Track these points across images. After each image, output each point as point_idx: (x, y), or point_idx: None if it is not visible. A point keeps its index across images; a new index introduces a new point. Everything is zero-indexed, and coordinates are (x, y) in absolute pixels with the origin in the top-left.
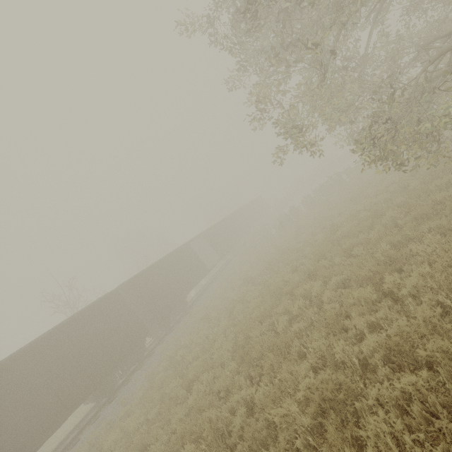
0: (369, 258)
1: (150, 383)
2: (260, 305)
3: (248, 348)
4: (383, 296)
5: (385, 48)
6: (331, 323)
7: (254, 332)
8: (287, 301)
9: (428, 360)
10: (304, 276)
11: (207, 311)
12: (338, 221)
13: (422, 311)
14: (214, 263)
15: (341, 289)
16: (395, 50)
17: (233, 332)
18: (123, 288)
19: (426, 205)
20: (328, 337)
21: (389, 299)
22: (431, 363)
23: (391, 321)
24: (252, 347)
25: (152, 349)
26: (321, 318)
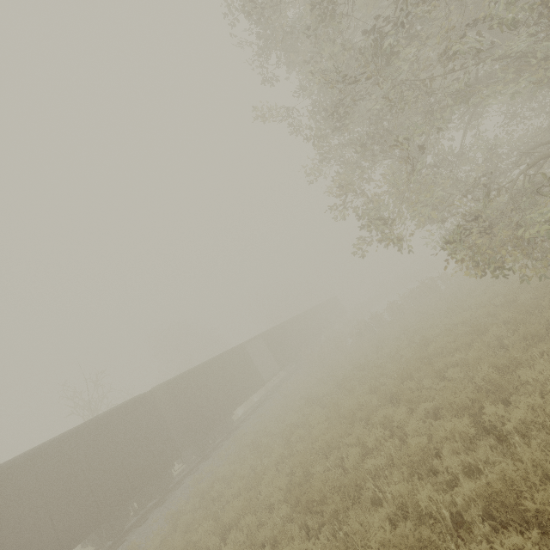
0: (467, 383)
1: (172, 527)
2: (326, 432)
3: (306, 488)
4: (485, 433)
5: (482, 149)
6: (416, 462)
7: (316, 466)
8: (361, 429)
9: (541, 521)
10: (384, 400)
11: (258, 435)
12: (430, 335)
13: (533, 455)
14: (271, 374)
15: (431, 420)
16: (492, 152)
17: (288, 466)
18: (158, 391)
19: (538, 324)
20: (411, 480)
21: (492, 437)
22: (546, 526)
23: (494, 466)
24: (312, 485)
25: (180, 479)
26: (404, 454)
